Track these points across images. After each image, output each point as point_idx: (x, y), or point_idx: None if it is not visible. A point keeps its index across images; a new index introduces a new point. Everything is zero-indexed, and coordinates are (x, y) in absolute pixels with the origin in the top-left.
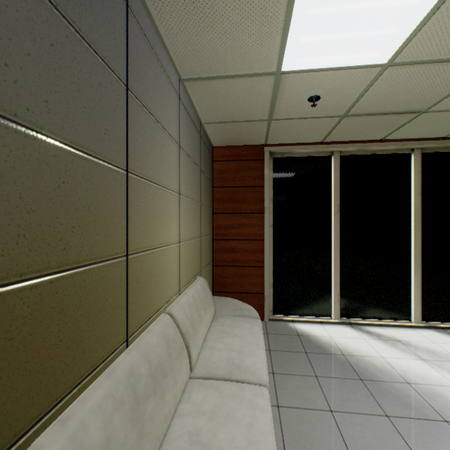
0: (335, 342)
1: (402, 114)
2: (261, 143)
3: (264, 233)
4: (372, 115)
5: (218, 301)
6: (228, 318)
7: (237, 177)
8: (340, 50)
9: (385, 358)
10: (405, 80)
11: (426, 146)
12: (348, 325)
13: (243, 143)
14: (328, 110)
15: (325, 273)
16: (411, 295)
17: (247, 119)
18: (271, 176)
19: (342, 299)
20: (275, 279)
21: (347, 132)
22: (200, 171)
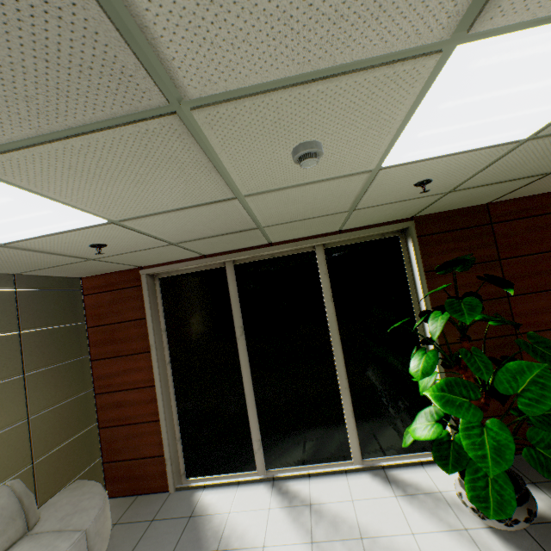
0: (226, 524)
1: (240, 232)
2: (134, 267)
3: (154, 376)
4: (207, 238)
5: (61, 499)
6: (34, 540)
7: (114, 311)
8: (25, 227)
9: (266, 548)
10: (170, 222)
11: (326, 242)
12: (269, 483)
13: (112, 270)
14: (143, 245)
15: (241, 413)
16: (346, 427)
17: (63, 263)
18: (159, 302)
19: (266, 444)
20: (183, 431)
21: (215, 247)
22: (14, 336)
